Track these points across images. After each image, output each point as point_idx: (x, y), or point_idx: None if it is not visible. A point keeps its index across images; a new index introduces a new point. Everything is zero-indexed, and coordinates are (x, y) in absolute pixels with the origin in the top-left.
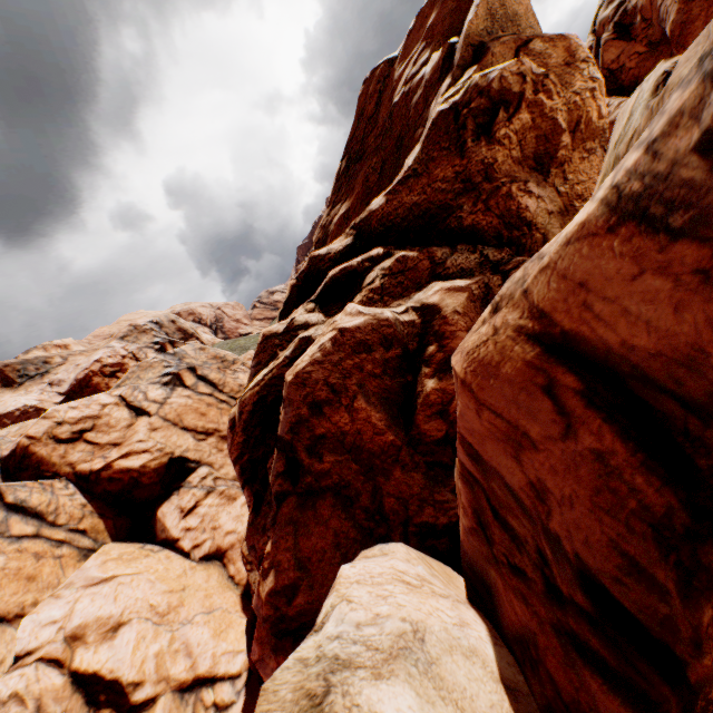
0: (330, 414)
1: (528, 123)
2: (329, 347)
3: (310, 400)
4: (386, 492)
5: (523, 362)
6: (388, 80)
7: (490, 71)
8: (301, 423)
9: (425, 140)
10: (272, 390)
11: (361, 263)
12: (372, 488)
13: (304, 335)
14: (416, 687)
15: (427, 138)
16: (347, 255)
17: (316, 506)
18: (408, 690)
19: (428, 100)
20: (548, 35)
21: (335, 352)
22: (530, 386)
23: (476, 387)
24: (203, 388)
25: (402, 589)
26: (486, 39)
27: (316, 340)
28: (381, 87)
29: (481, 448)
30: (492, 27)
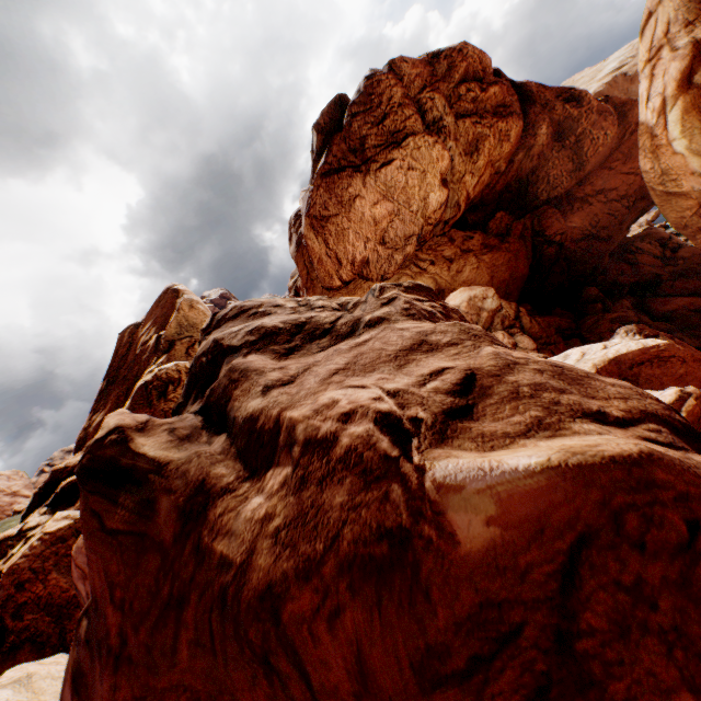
0: (31, 587)
1: None
2: (36, 544)
3: (18, 581)
4: (70, 629)
5: None
6: (135, 336)
7: (163, 368)
8: (10, 599)
9: (132, 398)
10: None
11: None
12: (61, 629)
13: (31, 534)
14: (16, 689)
15: (133, 397)
16: None
17: (18, 655)
18: (11, 690)
19: (150, 361)
20: None
21: (40, 547)
22: None
23: (76, 557)
24: None
25: (36, 665)
26: (177, 337)
27: (31, 540)
28: (131, 339)
29: (78, 583)
30: (182, 330)
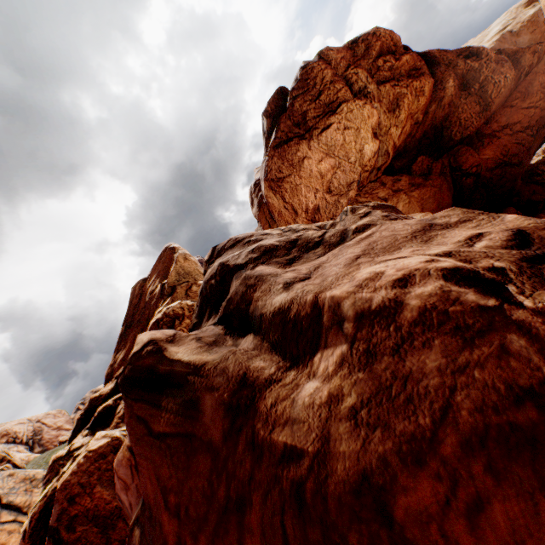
0: (80, 501)
1: (190, 322)
2: (82, 461)
3: (69, 496)
4: (114, 539)
5: (127, 458)
6: (144, 288)
7: (170, 307)
8: (64, 512)
9: None
10: (54, 496)
11: (115, 401)
12: (107, 539)
13: (77, 454)
14: None
15: None
16: (112, 394)
17: None
18: None
19: (158, 304)
20: (199, 283)
21: (85, 463)
22: (129, 466)
23: (117, 470)
24: (6, 516)
25: None
26: (177, 283)
27: (78, 458)
28: (141, 291)
29: (121, 494)
30: (180, 278)
